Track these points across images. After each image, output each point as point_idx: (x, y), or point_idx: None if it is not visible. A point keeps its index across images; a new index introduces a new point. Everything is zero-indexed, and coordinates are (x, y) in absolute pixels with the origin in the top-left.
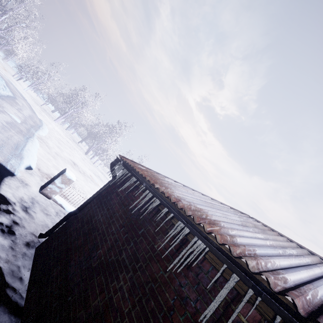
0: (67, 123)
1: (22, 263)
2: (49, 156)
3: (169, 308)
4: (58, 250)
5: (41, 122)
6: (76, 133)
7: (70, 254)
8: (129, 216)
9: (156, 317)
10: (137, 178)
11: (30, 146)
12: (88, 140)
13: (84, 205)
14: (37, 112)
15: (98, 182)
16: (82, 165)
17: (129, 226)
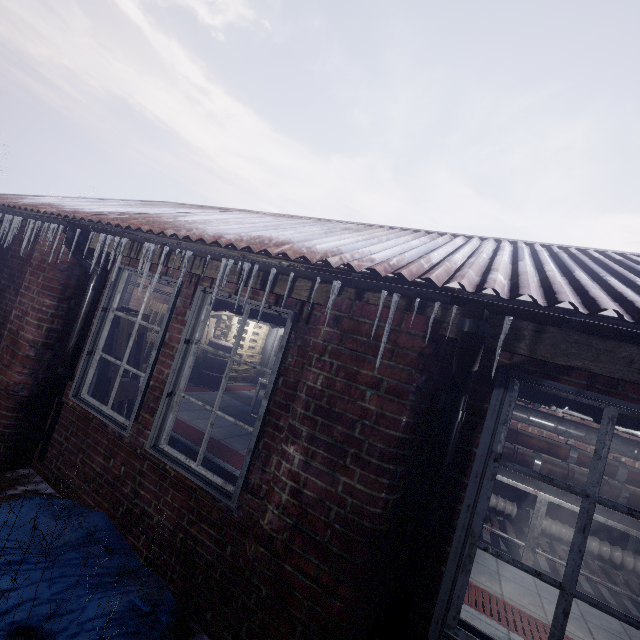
0: None
1: None
2: None
3: None
4: None
5: None
6: None
7: None
8: None
9: None
10: None
11: None
12: None
13: None
14: None
15: None
16: None
17: None
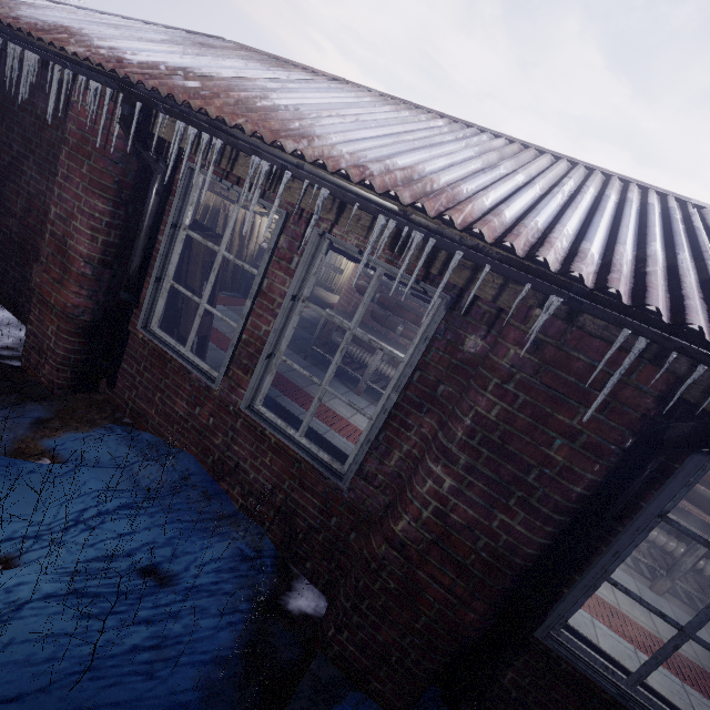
0: None
1: None
2: None
3: None
4: None
5: None
6: None
7: None
8: None
9: None
10: None
11: None
12: None
13: None
14: None
15: None
16: None
17: (1, 110)
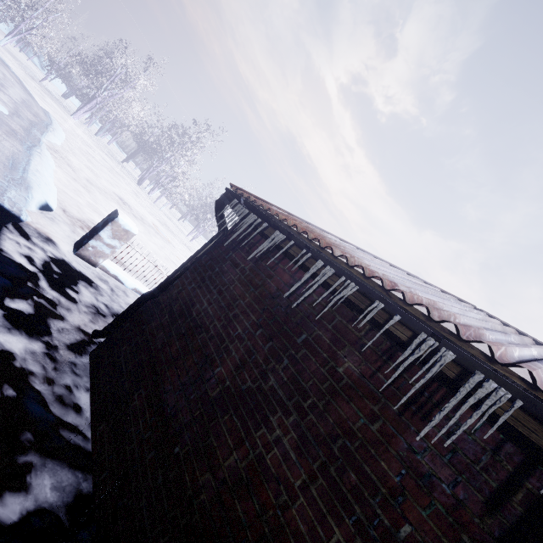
0: (97, 123)
1: (72, 381)
2: (76, 186)
3: (392, 489)
4: (135, 360)
5: (47, 116)
6: (115, 144)
7: (160, 371)
8: (270, 307)
9: (366, 503)
10: (287, 234)
11: (38, 164)
12: (138, 158)
13: (169, 282)
14: (36, 95)
15: (168, 237)
16: (135, 204)
17: (274, 327)
